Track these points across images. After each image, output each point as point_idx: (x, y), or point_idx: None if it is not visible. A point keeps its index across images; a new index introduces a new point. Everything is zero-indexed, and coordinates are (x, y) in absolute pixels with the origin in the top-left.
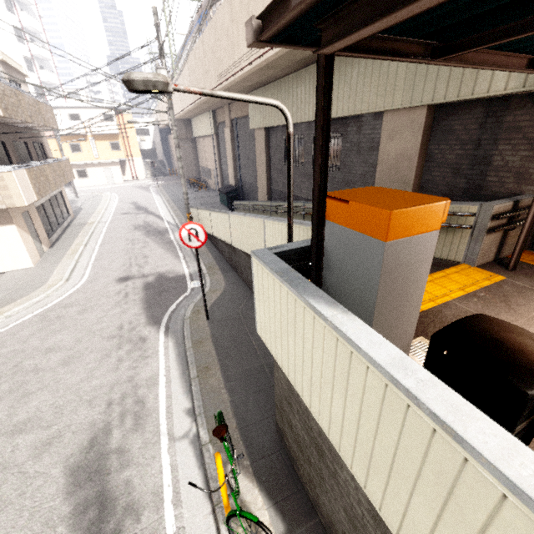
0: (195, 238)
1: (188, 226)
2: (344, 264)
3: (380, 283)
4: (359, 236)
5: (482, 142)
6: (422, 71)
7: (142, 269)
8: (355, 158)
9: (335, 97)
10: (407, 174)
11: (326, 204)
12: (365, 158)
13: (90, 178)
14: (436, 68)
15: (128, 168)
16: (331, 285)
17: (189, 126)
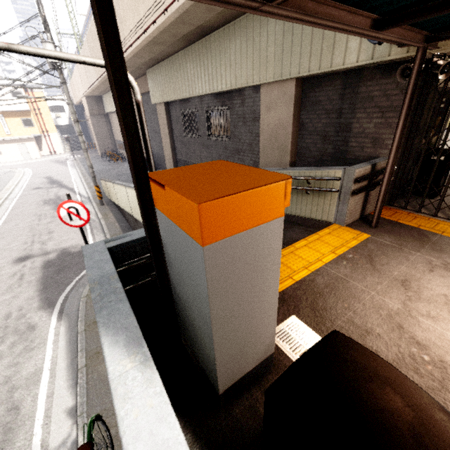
0: (77, 216)
1: (66, 205)
2: (178, 264)
3: (211, 296)
4: (181, 233)
5: (343, 111)
6: (288, 46)
7: (44, 246)
8: (241, 128)
9: (218, 72)
10: (285, 142)
11: (150, 187)
12: (250, 128)
13: (3, 154)
14: (299, 43)
15: (44, 144)
16: (176, 285)
17: (101, 102)
